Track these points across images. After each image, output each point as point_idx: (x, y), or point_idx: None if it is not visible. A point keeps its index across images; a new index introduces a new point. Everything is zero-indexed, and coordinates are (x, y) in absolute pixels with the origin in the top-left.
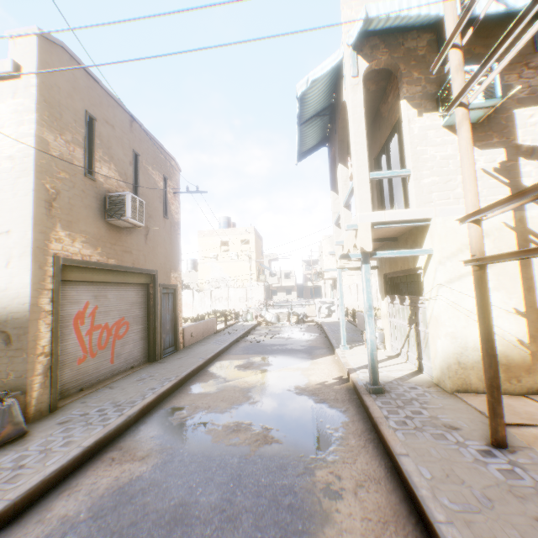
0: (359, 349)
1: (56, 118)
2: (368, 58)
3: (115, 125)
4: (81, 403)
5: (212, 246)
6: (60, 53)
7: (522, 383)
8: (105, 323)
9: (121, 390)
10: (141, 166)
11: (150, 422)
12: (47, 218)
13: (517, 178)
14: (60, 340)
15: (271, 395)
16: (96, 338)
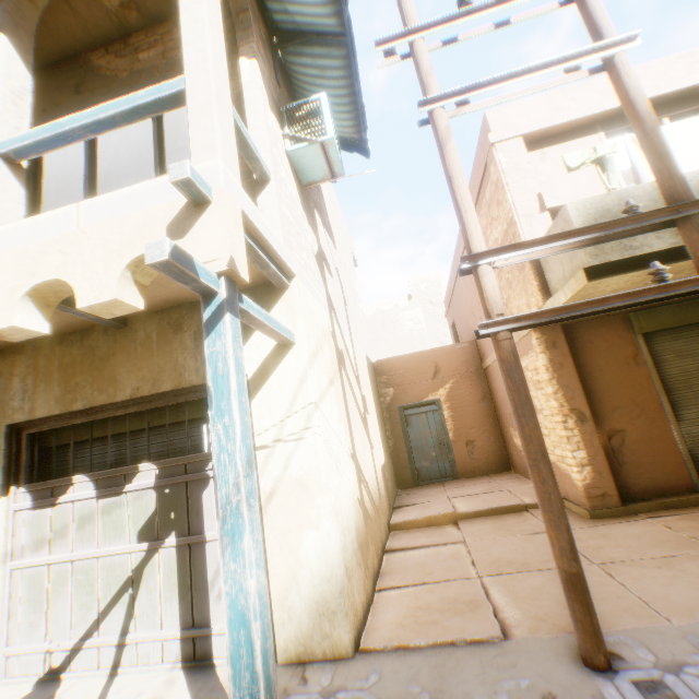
0: None
1: None
2: None
3: None
4: None
5: None
6: None
7: (370, 569)
8: None
9: None
10: None
11: None
12: None
13: (326, 280)
14: None
15: None
16: None
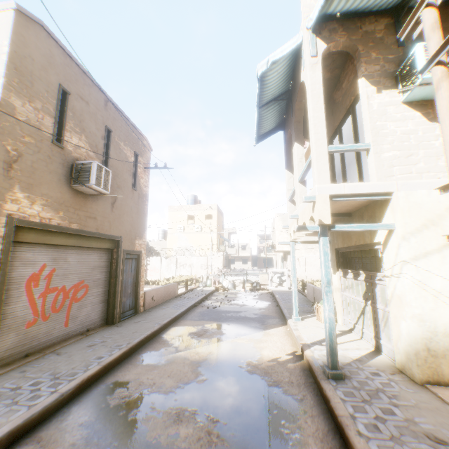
0: (311, 321)
1: (27, 86)
2: (327, 40)
3: (90, 102)
4: (21, 371)
5: (180, 219)
6: (38, 30)
7: None
8: (62, 285)
9: (67, 357)
10: (113, 141)
11: (85, 401)
12: (4, 179)
13: None
14: (8, 303)
15: (221, 372)
16: (50, 301)
